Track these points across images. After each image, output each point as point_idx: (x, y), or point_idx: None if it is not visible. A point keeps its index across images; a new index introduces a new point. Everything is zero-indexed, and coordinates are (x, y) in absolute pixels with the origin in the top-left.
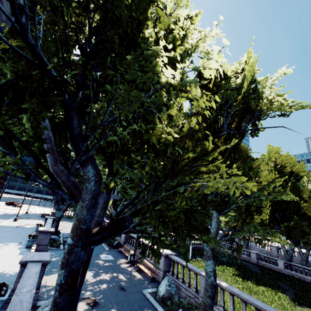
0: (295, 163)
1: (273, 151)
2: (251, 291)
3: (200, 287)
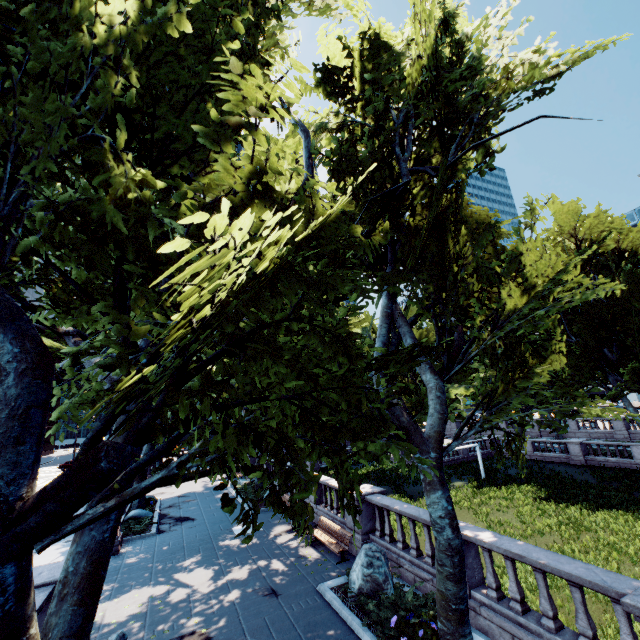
0: (622, 227)
1: (567, 214)
2: (578, 527)
3: None
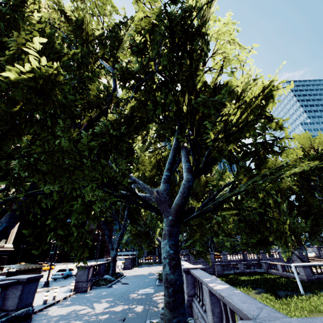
0: None
1: None
2: None
3: (205, 305)
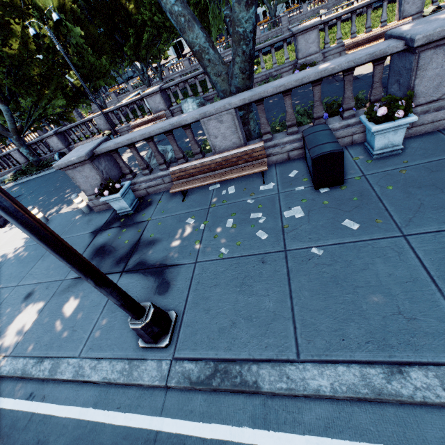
0: None
1: None
2: None
3: None
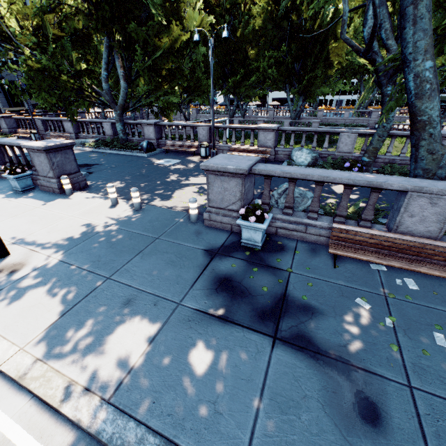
0: None
1: None
2: None
3: (339, 144)
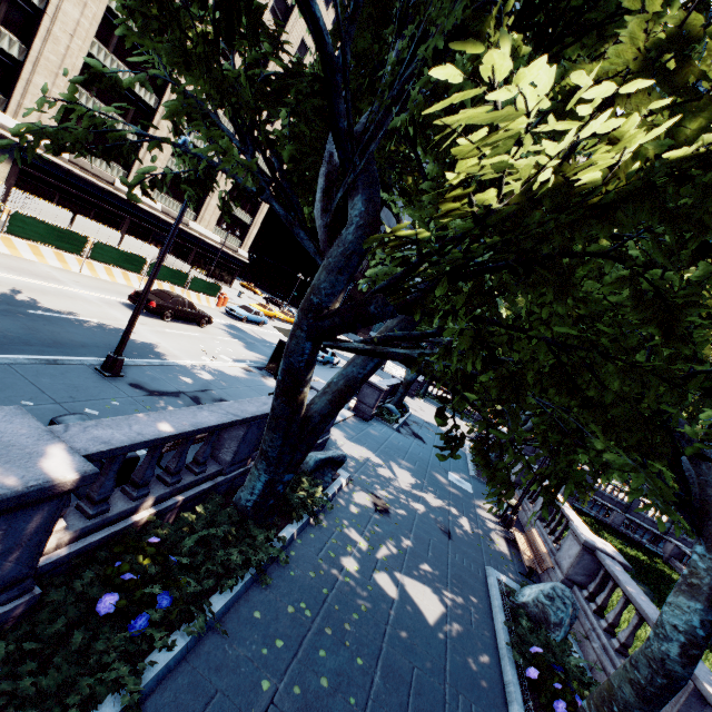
0: None
1: None
2: None
3: None
